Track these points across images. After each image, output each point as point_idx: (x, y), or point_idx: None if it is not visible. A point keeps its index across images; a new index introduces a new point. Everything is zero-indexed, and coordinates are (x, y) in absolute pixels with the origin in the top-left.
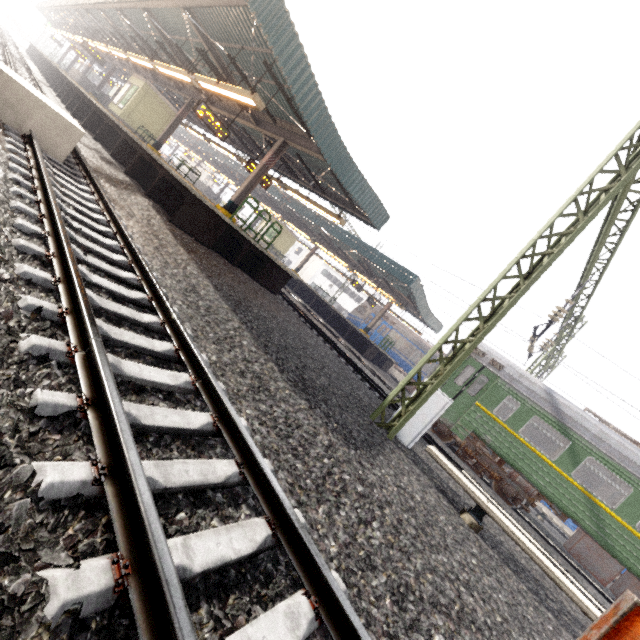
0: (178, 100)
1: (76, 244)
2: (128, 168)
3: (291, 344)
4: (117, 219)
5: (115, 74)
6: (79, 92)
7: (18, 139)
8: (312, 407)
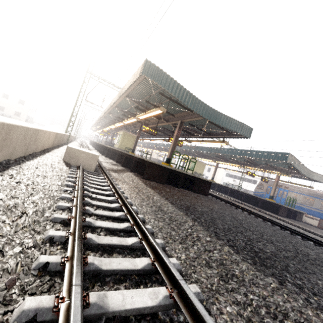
0: (136, 131)
1: (91, 205)
2: (122, 164)
3: (231, 224)
4: (114, 185)
5: (115, 136)
6: (102, 146)
7: (75, 168)
8: (281, 282)
